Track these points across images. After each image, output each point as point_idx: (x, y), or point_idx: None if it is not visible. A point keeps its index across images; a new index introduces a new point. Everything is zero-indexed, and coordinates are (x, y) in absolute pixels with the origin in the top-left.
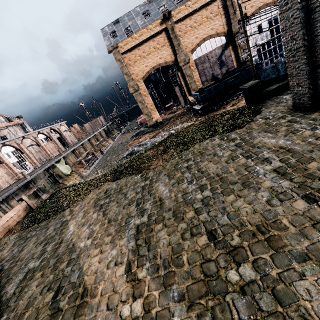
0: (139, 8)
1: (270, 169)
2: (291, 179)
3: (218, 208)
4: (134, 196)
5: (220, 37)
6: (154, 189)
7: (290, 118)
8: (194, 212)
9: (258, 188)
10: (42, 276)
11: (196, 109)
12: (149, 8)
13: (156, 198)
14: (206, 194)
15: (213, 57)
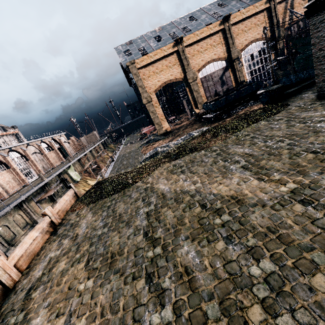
0: (150, 33)
1: None
2: None
3: (307, 144)
4: (214, 159)
5: (221, 61)
6: (231, 152)
7: (320, 103)
8: (288, 150)
9: None
10: (171, 208)
11: (208, 117)
12: (160, 34)
13: (241, 154)
14: (288, 142)
15: (215, 77)
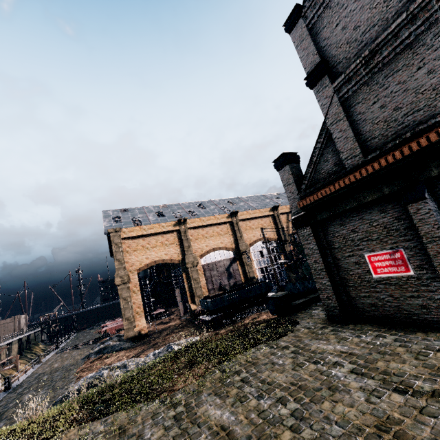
0: (153, 207)
1: (347, 371)
2: (372, 377)
3: (320, 419)
4: (163, 433)
5: (229, 251)
6: (201, 415)
7: (331, 328)
8: (291, 431)
9: (348, 389)
10: None
11: (204, 319)
12: (164, 210)
13: (213, 428)
14: (293, 407)
15: (221, 266)
